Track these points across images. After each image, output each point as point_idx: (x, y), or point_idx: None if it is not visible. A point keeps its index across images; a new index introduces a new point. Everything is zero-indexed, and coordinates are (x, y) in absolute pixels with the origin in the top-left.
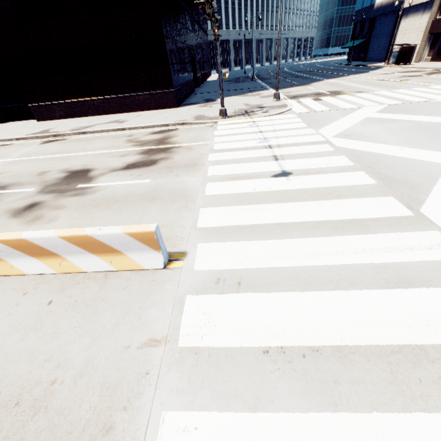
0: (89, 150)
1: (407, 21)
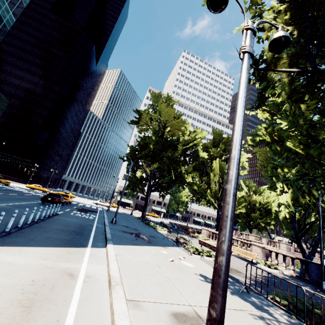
0: None
1: None
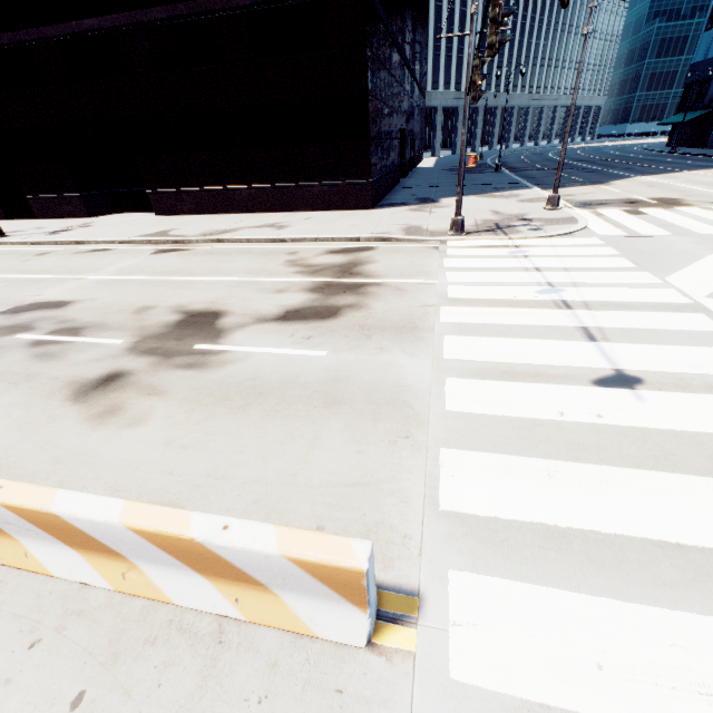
0: (223, 273)
1: None
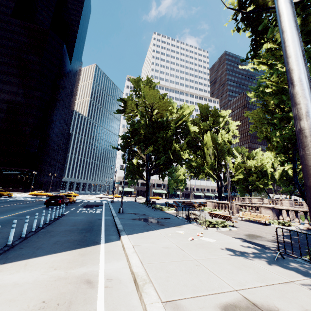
0: None
1: None
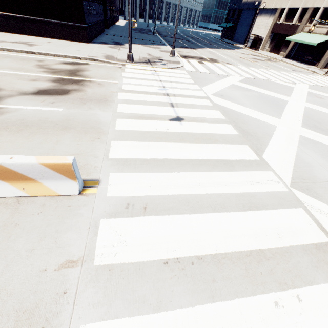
0: None
1: (260, 19)
